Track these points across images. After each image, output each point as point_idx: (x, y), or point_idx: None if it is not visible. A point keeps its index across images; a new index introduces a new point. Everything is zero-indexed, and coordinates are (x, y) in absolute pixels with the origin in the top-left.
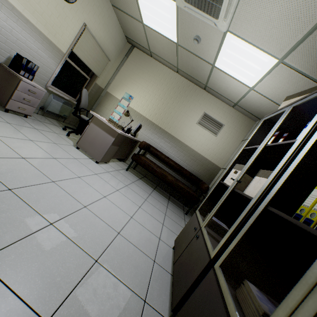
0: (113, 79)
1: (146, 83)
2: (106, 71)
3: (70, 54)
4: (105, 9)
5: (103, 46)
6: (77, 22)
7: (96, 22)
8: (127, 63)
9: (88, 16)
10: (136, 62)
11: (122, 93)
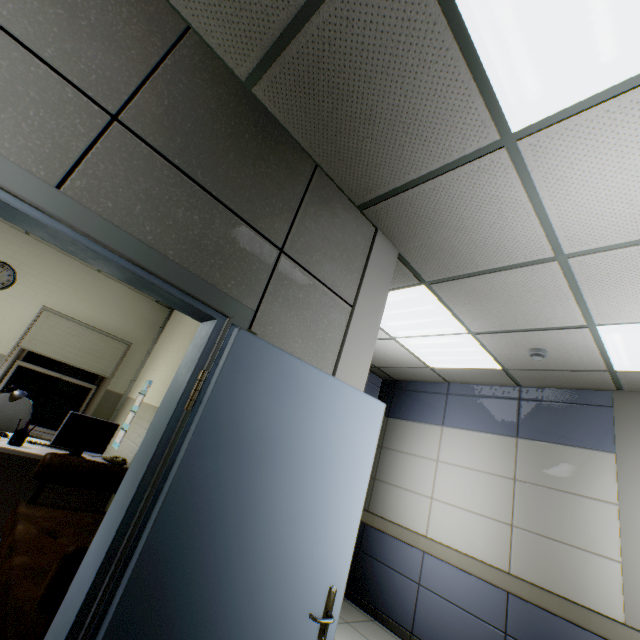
0: (138, 370)
1: (174, 344)
2: (132, 364)
3: (35, 357)
4: (89, 281)
5: (105, 327)
6: (28, 308)
7: (74, 300)
8: (162, 335)
9: (51, 297)
10: (172, 324)
11: (142, 386)
